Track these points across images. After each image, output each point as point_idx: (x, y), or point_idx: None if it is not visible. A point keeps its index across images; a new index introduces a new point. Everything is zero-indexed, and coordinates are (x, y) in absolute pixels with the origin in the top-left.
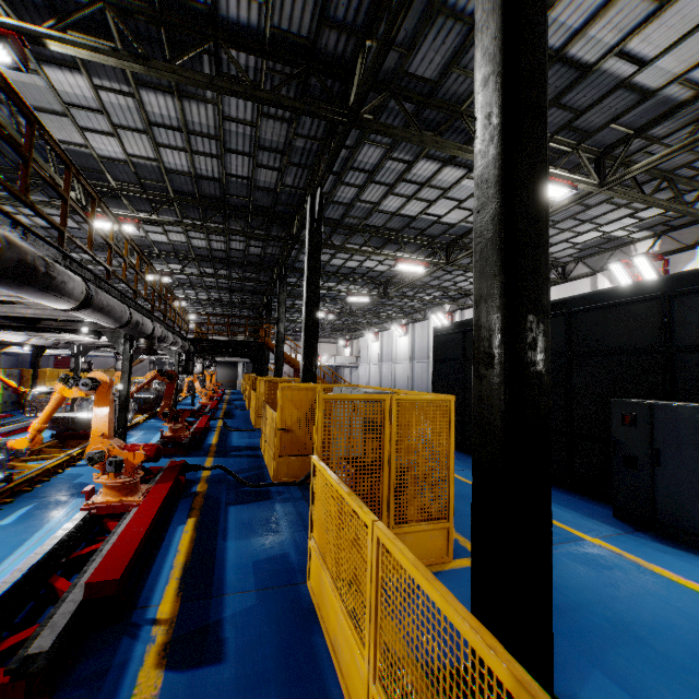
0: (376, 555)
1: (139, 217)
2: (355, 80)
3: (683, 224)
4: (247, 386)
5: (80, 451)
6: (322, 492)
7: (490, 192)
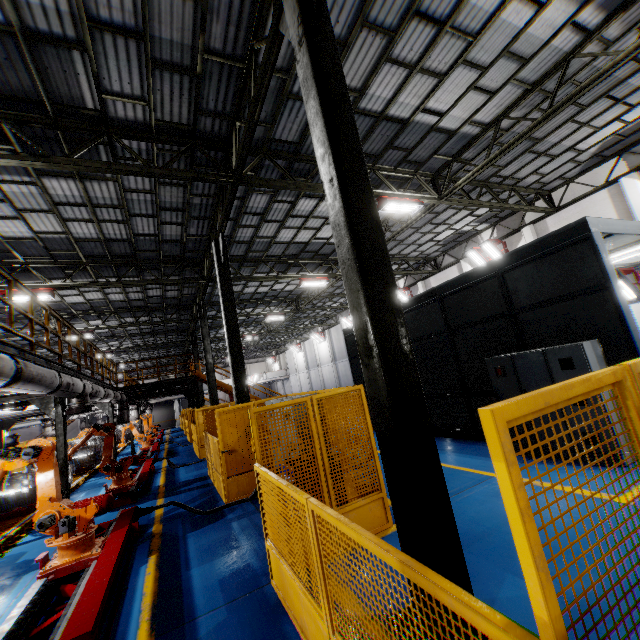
0: (313, 525)
1: (53, 285)
2: (233, 150)
3: (508, 214)
4: (186, 420)
5: (19, 529)
6: (268, 493)
7: (343, 233)
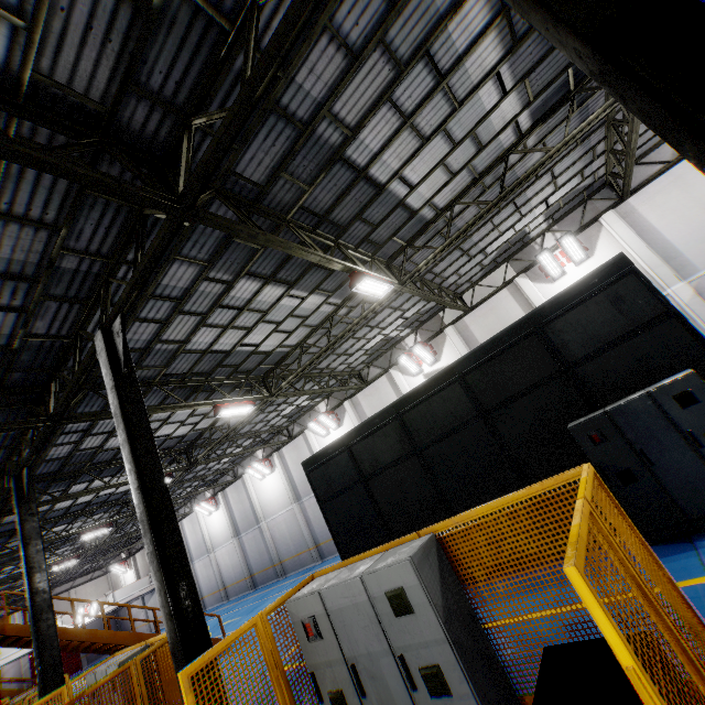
0: None
1: None
2: (182, 162)
3: (427, 318)
4: None
5: None
6: None
7: None
